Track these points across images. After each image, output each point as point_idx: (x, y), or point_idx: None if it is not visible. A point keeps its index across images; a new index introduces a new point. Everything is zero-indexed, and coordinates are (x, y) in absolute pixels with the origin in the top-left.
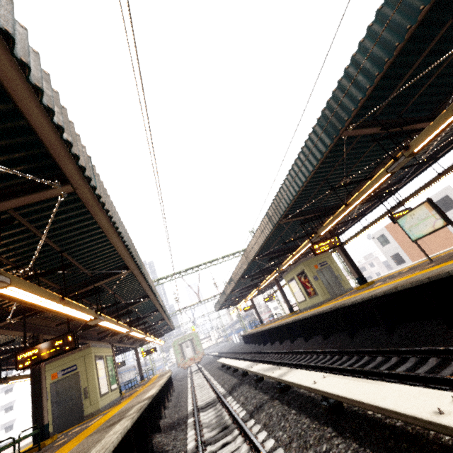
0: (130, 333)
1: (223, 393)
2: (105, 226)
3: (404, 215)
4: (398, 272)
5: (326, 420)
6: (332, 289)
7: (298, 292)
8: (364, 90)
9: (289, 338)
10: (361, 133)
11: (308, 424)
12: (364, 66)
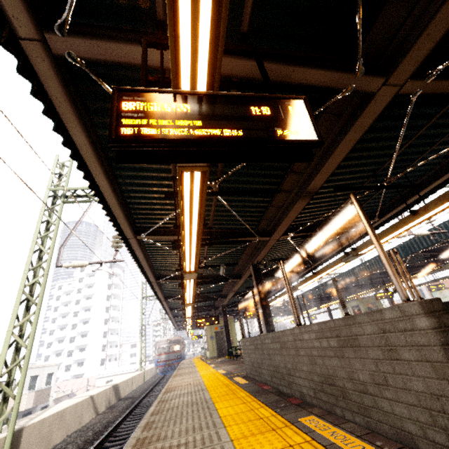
0: None
1: None
2: (304, 272)
3: (436, 291)
4: None
5: None
6: None
7: None
8: (424, 247)
9: None
10: (419, 254)
11: None
12: (425, 240)
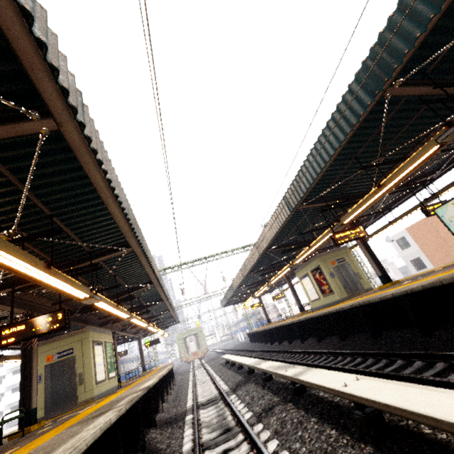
0: (131, 319)
1: (226, 390)
2: (99, 185)
3: (444, 203)
4: (429, 272)
5: (362, 434)
6: (349, 287)
7: (311, 290)
8: (426, 21)
9: (300, 338)
10: (408, 93)
11: (336, 437)
12: None
